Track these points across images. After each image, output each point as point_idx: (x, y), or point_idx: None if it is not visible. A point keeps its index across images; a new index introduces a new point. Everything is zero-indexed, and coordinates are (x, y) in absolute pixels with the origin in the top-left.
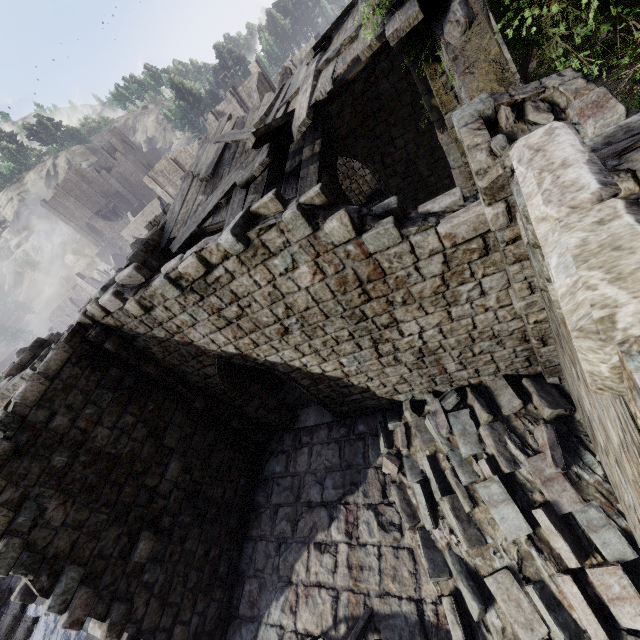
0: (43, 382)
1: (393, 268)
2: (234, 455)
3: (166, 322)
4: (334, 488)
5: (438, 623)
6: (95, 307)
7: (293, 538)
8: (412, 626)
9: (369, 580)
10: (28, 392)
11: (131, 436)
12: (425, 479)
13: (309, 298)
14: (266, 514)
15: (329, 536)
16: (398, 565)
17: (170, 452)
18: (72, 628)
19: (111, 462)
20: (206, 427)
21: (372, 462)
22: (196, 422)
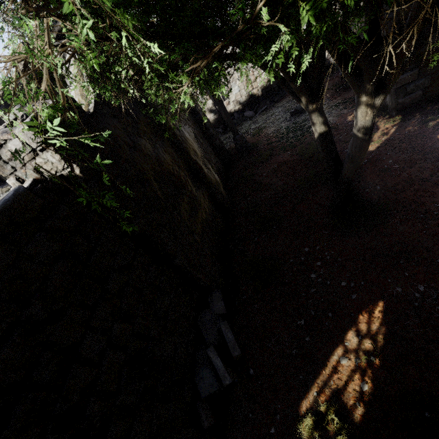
0: None
1: None
2: None
3: None
4: None
5: None
6: None
7: None
8: None
9: None
10: None
11: None
12: None
13: None
14: None
15: None
16: None
17: None
18: None
19: None
20: None
21: None
22: None
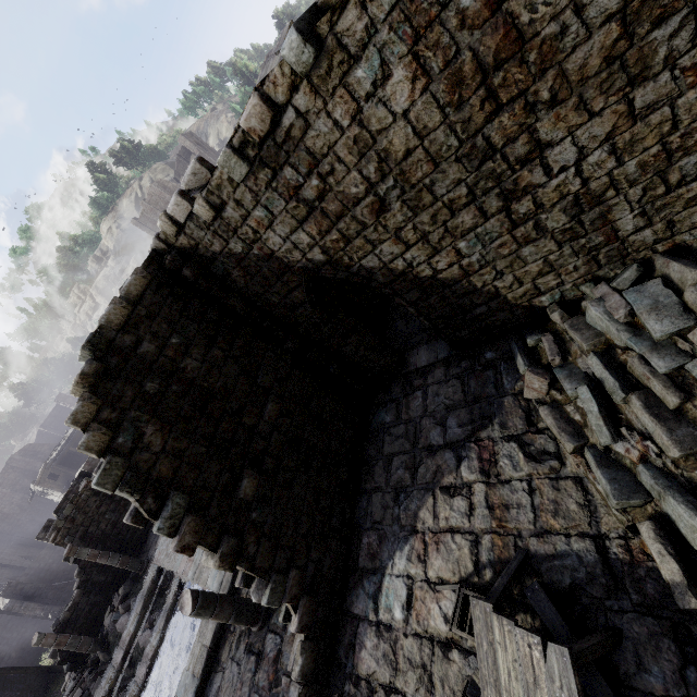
0: (125, 306)
1: (536, 22)
2: (336, 405)
3: (240, 227)
4: (460, 426)
5: (632, 560)
6: (165, 220)
7: (413, 485)
8: (590, 566)
9: (519, 519)
10: (112, 315)
11: (222, 371)
12: (594, 382)
13: (409, 132)
14: (379, 466)
15: (459, 478)
16: (560, 498)
17: (265, 393)
18: (184, 553)
19: (204, 395)
20: (302, 372)
21: (508, 389)
22: (290, 365)
